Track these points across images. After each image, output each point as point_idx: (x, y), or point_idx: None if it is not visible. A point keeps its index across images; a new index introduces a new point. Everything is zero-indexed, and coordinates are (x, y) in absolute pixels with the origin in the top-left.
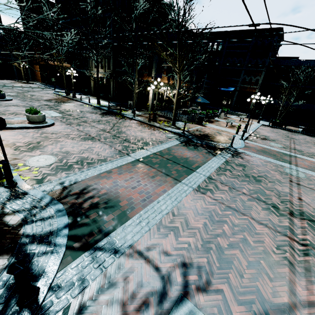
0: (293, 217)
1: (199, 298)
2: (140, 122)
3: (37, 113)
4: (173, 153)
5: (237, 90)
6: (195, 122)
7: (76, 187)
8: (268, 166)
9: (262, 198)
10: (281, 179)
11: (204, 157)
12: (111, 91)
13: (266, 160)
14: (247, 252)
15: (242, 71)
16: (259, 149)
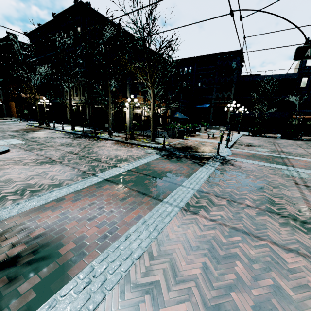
0: None
1: None
2: (116, 141)
3: None
4: (152, 167)
5: (212, 107)
6: (176, 137)
7: None
8: (265, 170)
9: (274, 208)
10: (285, 183)
11: (190, 168)
12: (88, 117)
13: (259, 164)
14: None
15: (213, 89)
16: (248, 155)
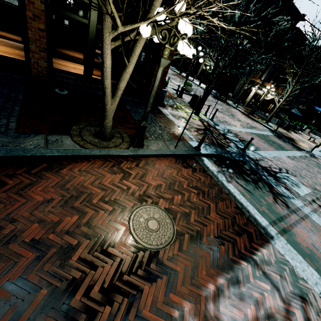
0: None
1: (292, 176)
2: (241, 112)
3: (191, 86)
4: (270, 138)
5: None
6: (282, 127)
7: (232, 131)
8: None
9: None
10: None
11: (291, 148)
12: None
13: None
14: (312, 180)
15: None
16: None
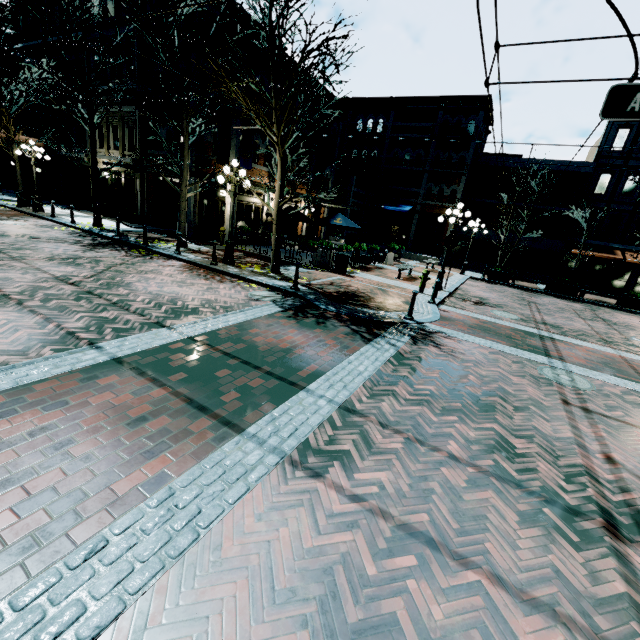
0: (623, 541)
1: None
2: (190, 264)
3: None
4: (250, 336)
5: (417, 212)
6: (329, 268)
7: None
8: (503, 364)
9: (510, 469)
10: (542, 399)
11: (339, 346)
12: (139, 201)
13: (494, 348)
14: None
15: (424, 175)
16: (474, 325)
